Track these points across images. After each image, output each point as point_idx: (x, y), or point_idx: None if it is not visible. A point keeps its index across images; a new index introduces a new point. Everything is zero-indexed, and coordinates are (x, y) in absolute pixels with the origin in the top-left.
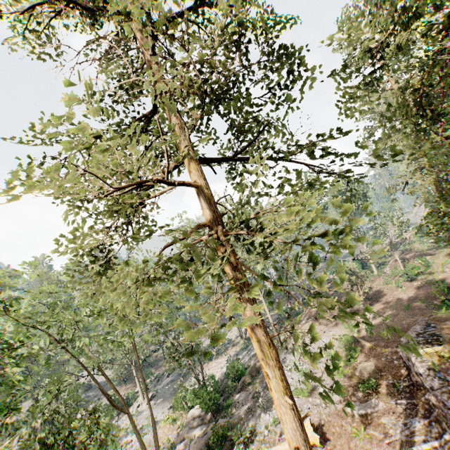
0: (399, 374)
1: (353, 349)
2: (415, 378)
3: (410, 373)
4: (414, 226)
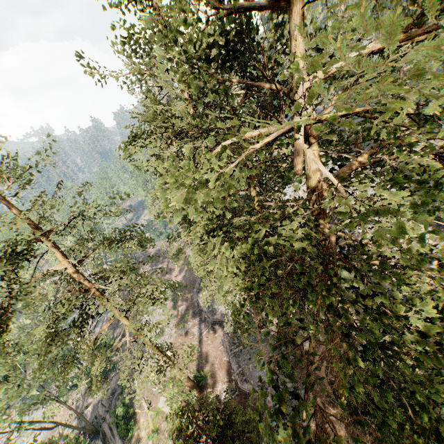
0: (195, 306)
1: (175, 300)
2: (200, 308)
3: (198, 305)
4: None
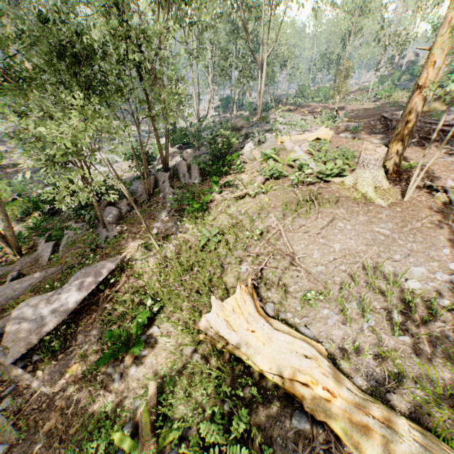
0: (375, 128)
1: (335, 120)
2: (396, 123)
3: (390, 123)
4: (369, 83)
